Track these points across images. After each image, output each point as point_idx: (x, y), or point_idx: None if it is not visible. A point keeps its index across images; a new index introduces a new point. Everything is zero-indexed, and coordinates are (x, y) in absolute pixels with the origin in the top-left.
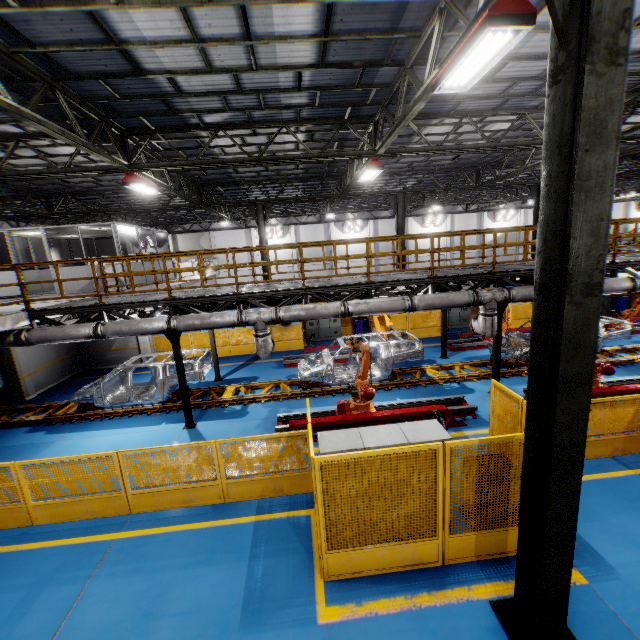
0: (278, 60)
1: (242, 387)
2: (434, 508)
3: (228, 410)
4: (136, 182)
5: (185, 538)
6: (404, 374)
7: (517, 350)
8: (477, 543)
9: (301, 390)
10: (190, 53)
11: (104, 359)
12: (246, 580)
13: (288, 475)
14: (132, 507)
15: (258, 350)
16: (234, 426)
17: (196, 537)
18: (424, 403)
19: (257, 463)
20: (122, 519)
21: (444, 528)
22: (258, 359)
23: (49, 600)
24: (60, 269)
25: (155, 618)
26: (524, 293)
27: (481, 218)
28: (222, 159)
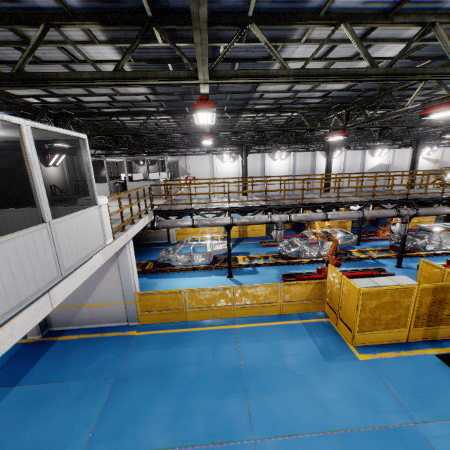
0: (324, 88)
1: (246, 257)
2: (407, 315)
3: (245, 270)
4: (209, 139)
5: (271, 328)
6: (338, 254)
7: (407, 243)
8: (423, 332)
9: (284, 260)
10: (286, 86)
11: (146, 237)
12: (315, 345)
13: (313, 302)
14: (235, 314)
15: (277, 237)
16: (256, 278)
17: (277, 328)
18: (362, 270)
19: (298, 295)
20: (231, 319)
21: (410, 324)
22: (241, 241)
23: (226, 349)
24: (132, 183)
25: (283, 357)
26: (425, 212)
27: (364, 154)
28: (260, 128)
